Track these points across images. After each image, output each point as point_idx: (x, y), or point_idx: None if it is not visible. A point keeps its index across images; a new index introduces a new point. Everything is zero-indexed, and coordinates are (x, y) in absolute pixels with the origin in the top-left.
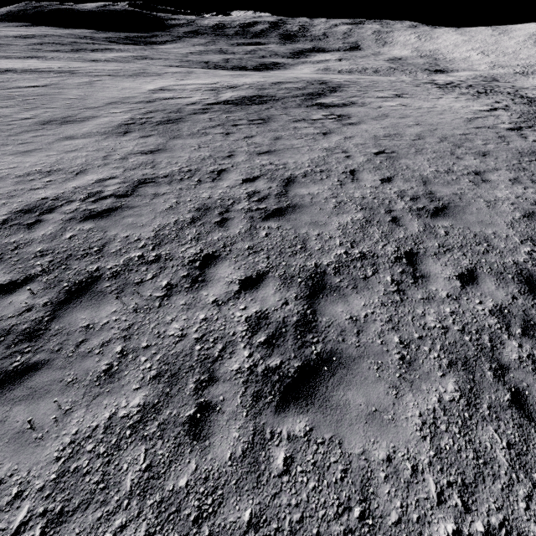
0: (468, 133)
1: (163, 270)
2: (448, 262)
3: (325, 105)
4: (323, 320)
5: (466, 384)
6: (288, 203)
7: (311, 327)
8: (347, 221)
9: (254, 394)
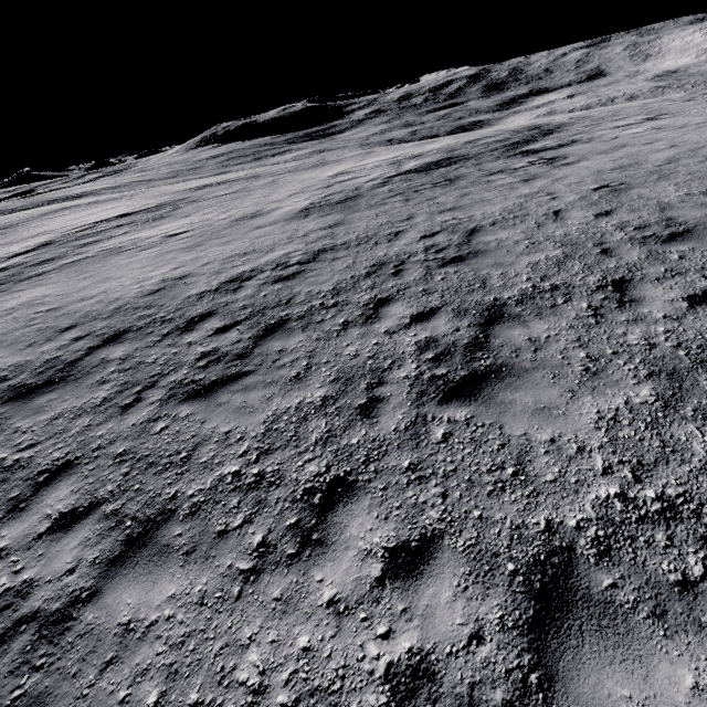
0: None
1: (341, 312)
2: (675, 285)
3: (532, 152)
4: (496, 341)
5: (667, 391)
6: (469, 251)
7: (482, 347)
8: (540, 259)
9: (418, 393)
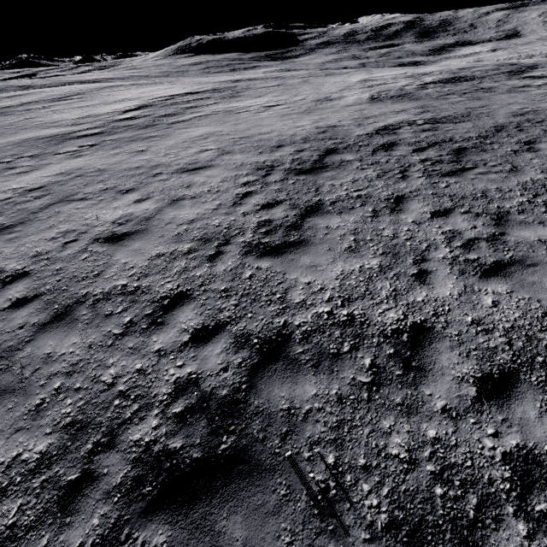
0: None
1: (502, 146)
2: None
3: (537, 77)
4: None
5: None
6: None
7: None
8: None
9: None
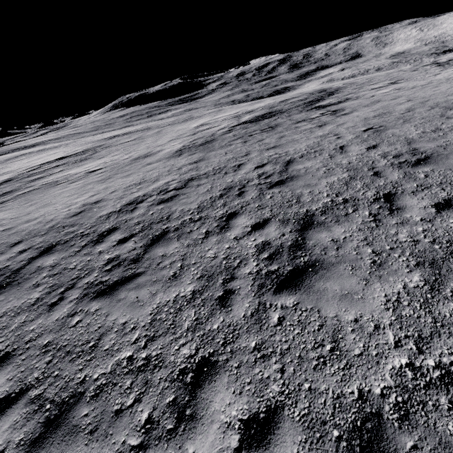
0: None
1: (203, 224)
2: (425, 196)
3: (322, 106)
4: (310, 243)
5: (431, 277)
6: (287, 176)
7: (300, 247)
8: (334, 180)
9: (259, 285)
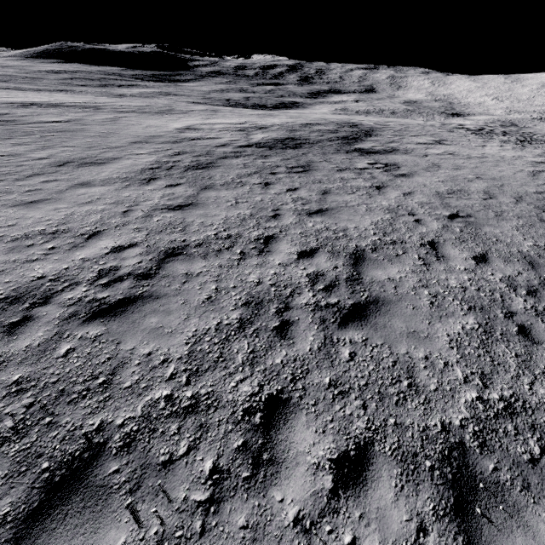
0: (542, 191)
1: (205, 433)
2: None
3: (366, 152)
4: None
5: None
6: (367, 296)
7: None
8: (459, 331)
9: None
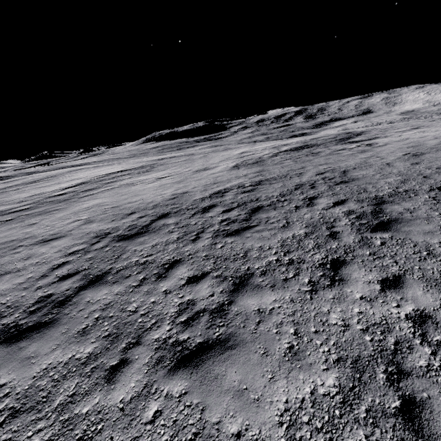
0: None
1: (291, 203)
2: None
3: (355, 142)
4: (387, 210)
5: None
6: (348, 178)
7: (380, 213)
8: (391, 180)
9: (357, 229)
